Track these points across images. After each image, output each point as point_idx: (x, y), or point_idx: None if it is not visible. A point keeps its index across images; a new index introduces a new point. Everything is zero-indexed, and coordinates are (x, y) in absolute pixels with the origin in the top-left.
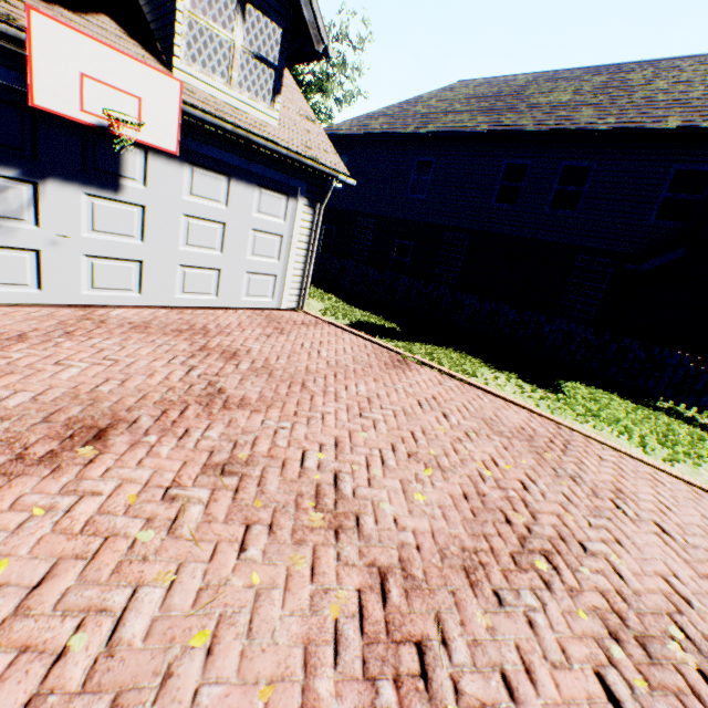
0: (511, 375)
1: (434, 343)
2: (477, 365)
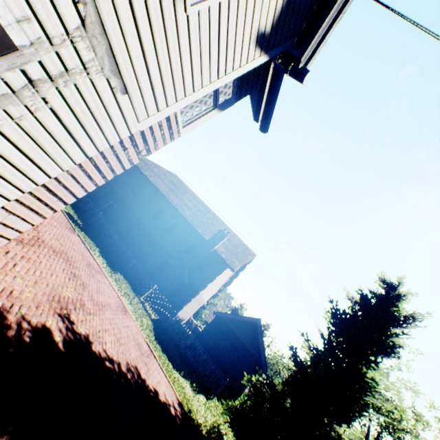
0: (105, 260)
1: (90, 237)
2: (97, 251)
